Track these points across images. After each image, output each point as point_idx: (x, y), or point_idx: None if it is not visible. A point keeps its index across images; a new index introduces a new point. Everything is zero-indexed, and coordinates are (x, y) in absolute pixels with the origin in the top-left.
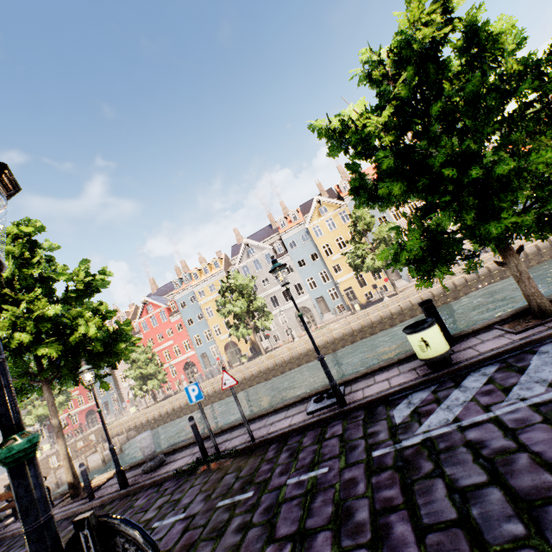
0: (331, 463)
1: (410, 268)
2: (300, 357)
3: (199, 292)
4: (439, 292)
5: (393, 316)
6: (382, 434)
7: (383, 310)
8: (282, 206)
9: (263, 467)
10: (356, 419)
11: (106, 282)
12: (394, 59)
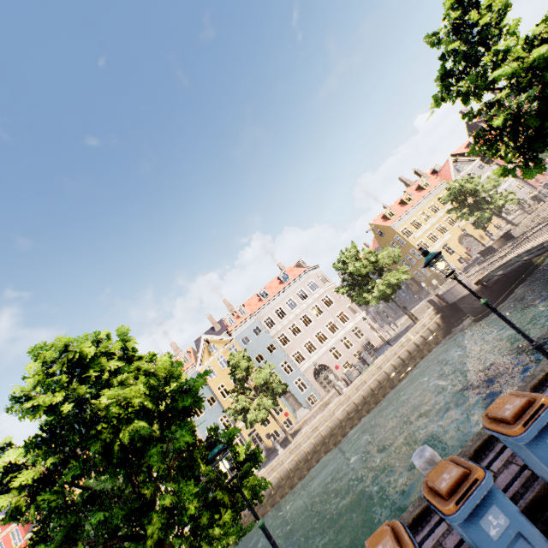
0: None
1: None
2: None
3: None
4: (328, 431)
5: (290, 473)
6: None
7: (278, 470)
8: (173, 347)
9: None
10: None
11: None
12: None
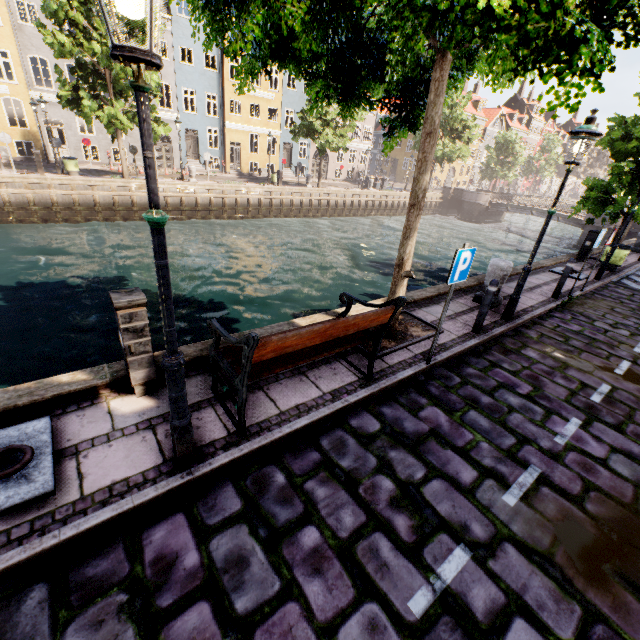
0: None
1: None
2: (198, 208)
3: None
4: (348, 205)
5: (312, 208)
6: None
7: (308, 198)
8: None
9: (632, 306)
10: (621, 288)
11: None
12: None
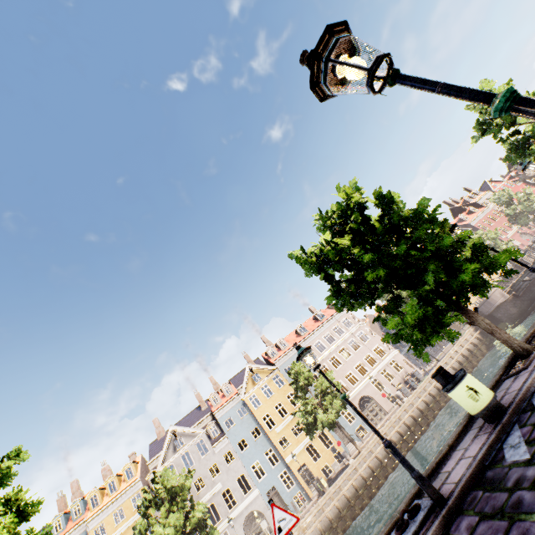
0: (516, 530)
1: (417, 331)
2: None
3: (95, 531)
4: (398, 438)
5: (367, 481)
6: (528, 471)
7: (354, 477)
8: (212, 381)
9: None
10: (477, 498)
11: (11, 474)
12: (339, 215)
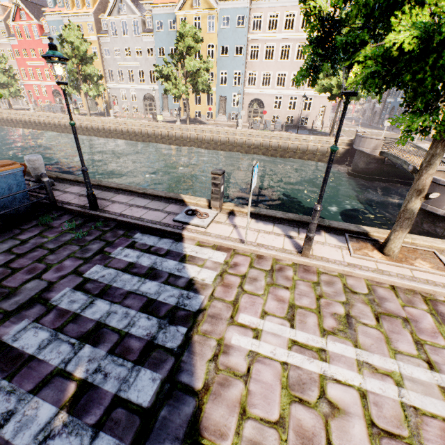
0: None
1: None
2: (108, 132)
3: None
4: (208, 139)
5: (173, 138)
6: None
7: (168, 131)
8: None
9: None
10: None
11: None
12: None
